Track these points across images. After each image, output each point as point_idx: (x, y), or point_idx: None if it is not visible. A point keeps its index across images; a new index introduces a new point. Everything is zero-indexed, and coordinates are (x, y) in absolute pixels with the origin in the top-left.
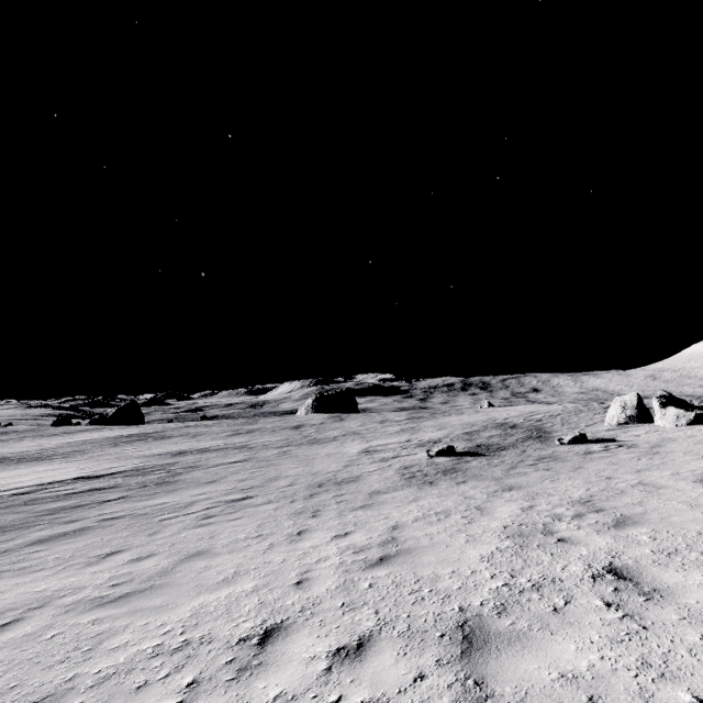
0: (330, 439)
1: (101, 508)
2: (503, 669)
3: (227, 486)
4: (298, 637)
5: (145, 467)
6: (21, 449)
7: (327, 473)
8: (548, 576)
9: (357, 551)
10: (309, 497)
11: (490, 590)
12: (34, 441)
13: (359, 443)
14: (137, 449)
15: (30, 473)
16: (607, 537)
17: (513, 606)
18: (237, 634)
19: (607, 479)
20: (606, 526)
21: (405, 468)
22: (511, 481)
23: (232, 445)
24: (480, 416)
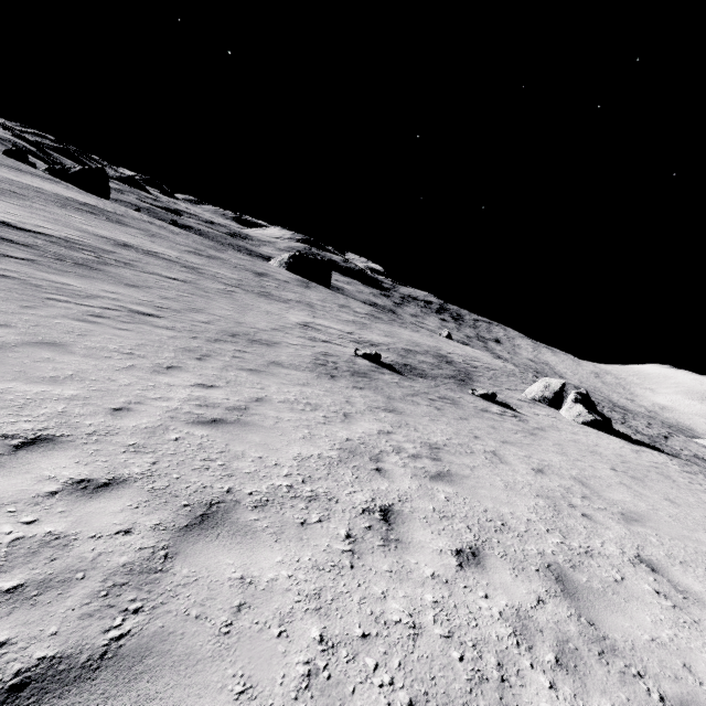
0: (281, 299)
1: None
2: (202, 553)
3: (146, 296)
4: (59, 455)
5: (77, 242)
6: None
7: (251, 328)
8: (332, 494)
9: (202, 405)
10: (213, 340)
11: (271, 485)
12: None
13: (305, 315)
14: (83, 221)
15: None
16: (416, 483)
17: (274, 506)
18: (6, 429)
19: (474, 438)
20: (426, 474)
21: (325, 355)
22: (399, 405)
23: (183, 261)
24: (430, 341)
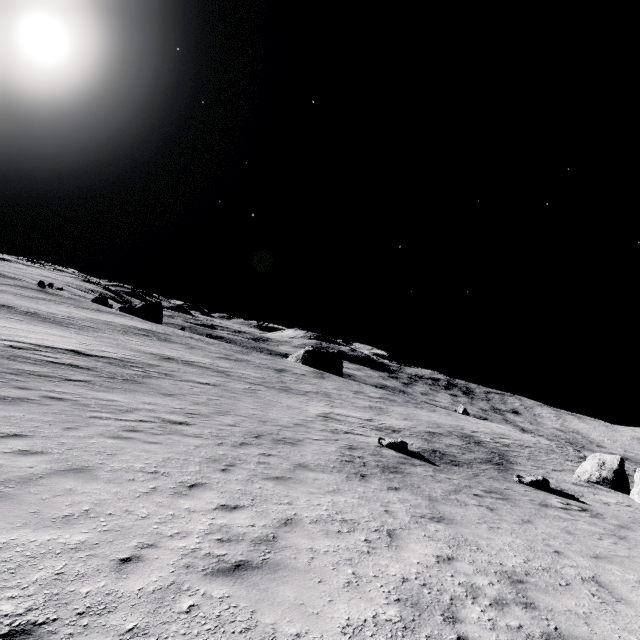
0: (300, 392)
1: (59, 384)
2: None
3: (179, 404)
4: None
5: (130, 360)
6: (53, 311)
7: (274, 426)
8: None
9: (223, 540)
10: (238, 445)
11: None
12: (69, 308)
13: (324, 405)
14: (138, 343)
15: (41, 333)
16: None
17: None
18: None
19: (555, 554)
20: None
21: (349, 448)
22: (445, 509)
23: (215, 367)
24: (450, 420)
